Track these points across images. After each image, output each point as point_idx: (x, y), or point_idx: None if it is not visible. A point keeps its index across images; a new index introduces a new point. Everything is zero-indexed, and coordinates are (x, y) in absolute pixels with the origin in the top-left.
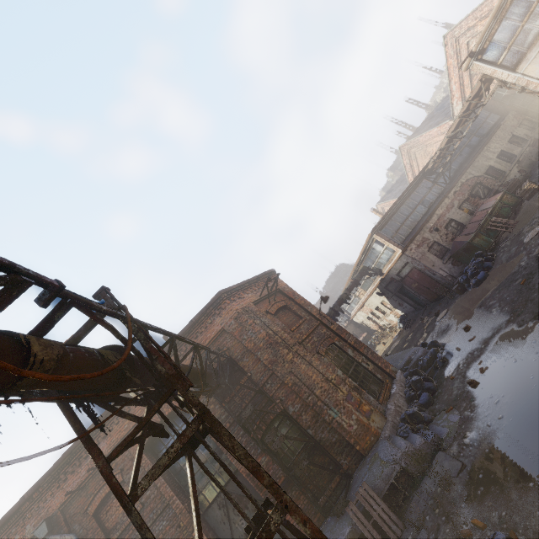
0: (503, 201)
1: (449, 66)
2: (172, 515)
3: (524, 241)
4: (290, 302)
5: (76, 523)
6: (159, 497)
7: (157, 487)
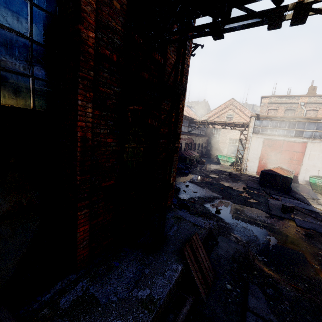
0: (197, 157)
1: (221, 106)
2: None
3: (210, 175)
4: None
5: None
6: None
7: None
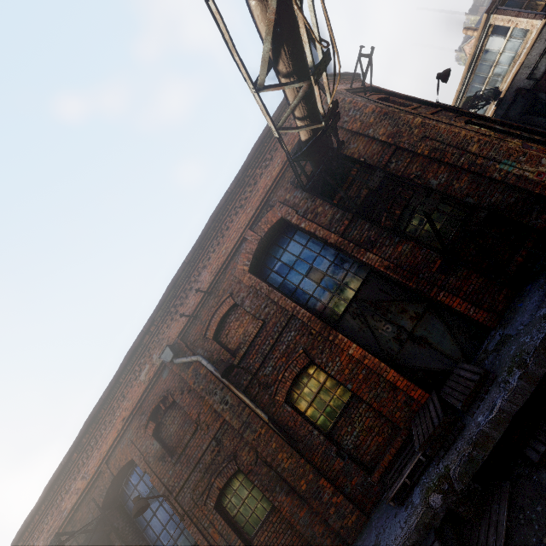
0: None
1: None
2: (299, 326)
3: None
4: (392, 98)
5: (198, 348)
6: (279, 311)
7: (274, 302)
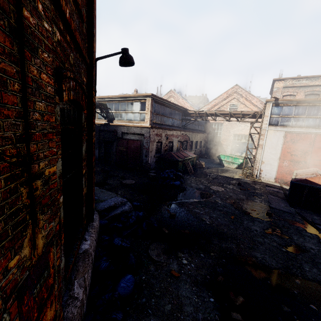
0: (194, 159)
1: (223, 95)
2: None
3: (211, 188)
4: None
5: None
6: None
7: None
